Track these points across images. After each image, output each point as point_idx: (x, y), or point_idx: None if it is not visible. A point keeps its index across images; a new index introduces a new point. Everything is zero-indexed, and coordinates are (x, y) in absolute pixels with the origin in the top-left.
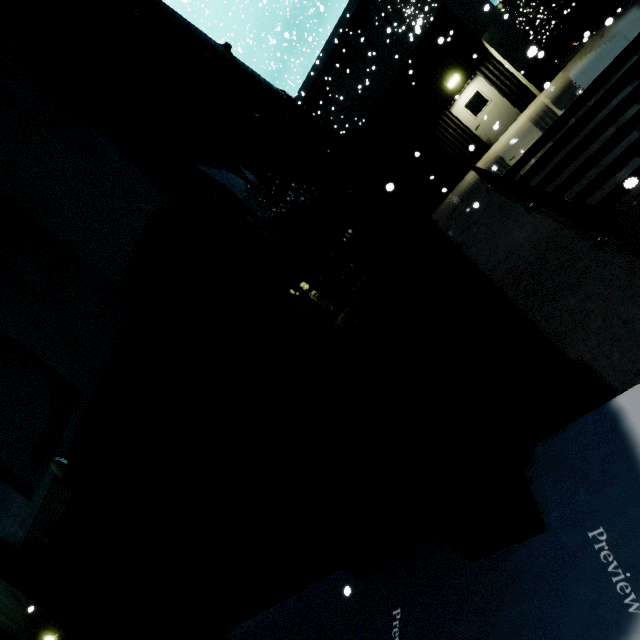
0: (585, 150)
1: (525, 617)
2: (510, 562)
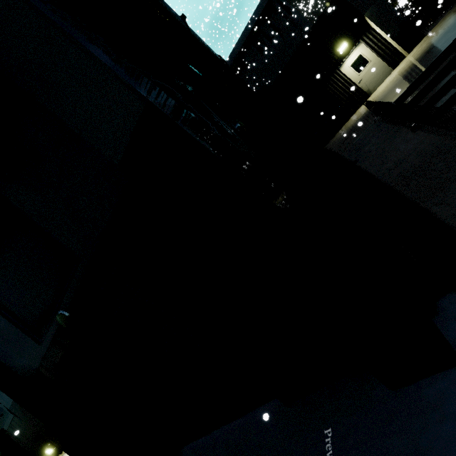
0: (455, 85)
1: (454, 433)
2: (431, 389)
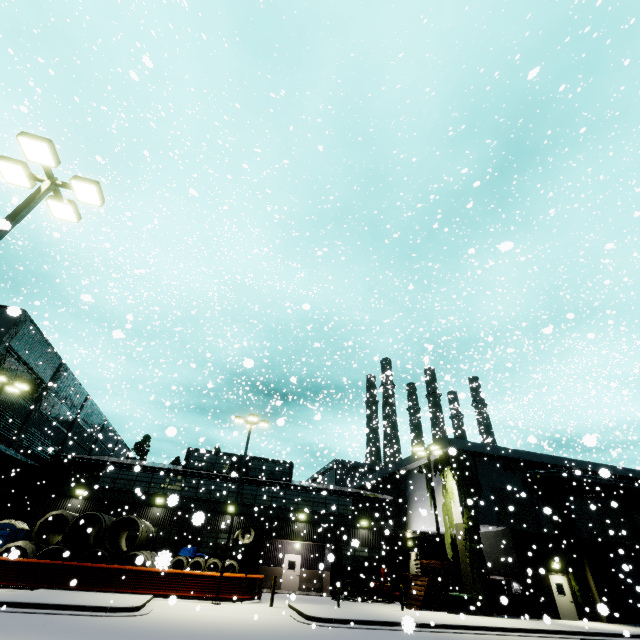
0: None
1: None
2: None
